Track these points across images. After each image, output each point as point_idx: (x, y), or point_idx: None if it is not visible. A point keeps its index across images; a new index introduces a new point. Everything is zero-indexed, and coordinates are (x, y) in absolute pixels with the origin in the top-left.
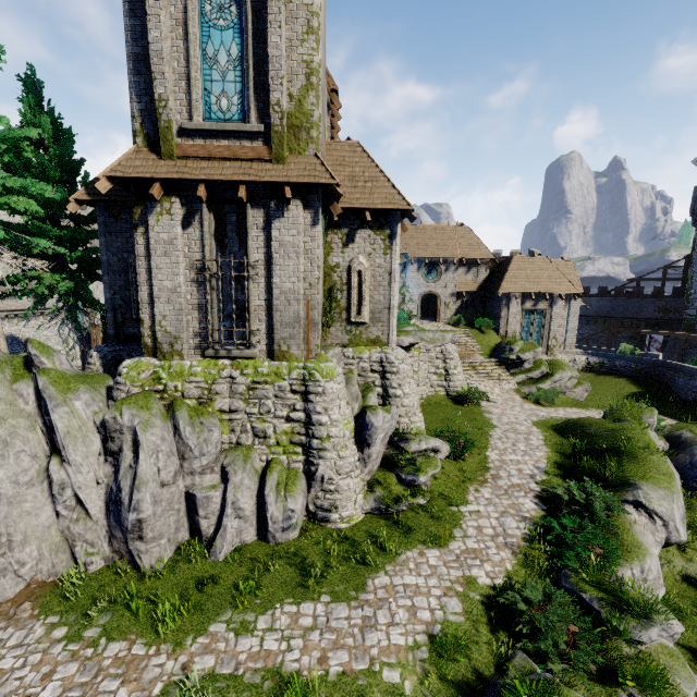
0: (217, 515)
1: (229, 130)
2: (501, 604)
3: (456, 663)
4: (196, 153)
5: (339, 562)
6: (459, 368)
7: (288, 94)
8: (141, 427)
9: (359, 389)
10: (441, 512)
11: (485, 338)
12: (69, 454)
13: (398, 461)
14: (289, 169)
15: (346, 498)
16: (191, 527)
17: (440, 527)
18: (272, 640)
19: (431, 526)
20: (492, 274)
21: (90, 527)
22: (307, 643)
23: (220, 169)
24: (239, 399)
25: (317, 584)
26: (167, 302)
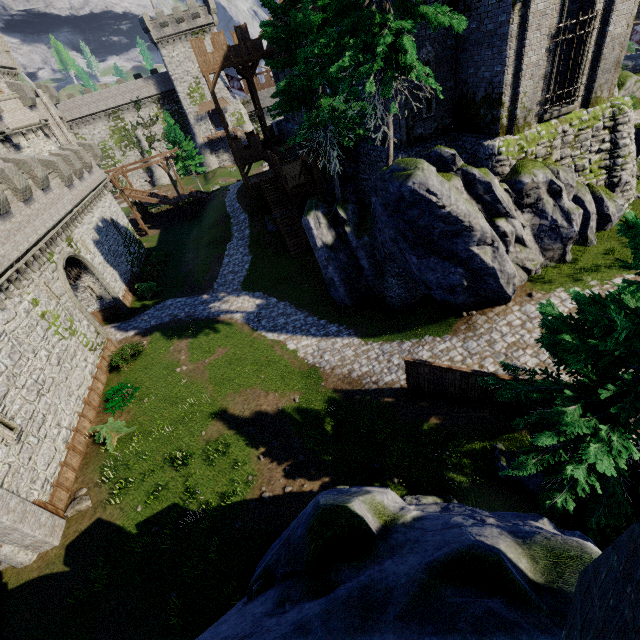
0: (579, 225)
1: None
2: None
3: None
4: None
5: None
6: None
7: None
8: (554, 179)
9: None
10: None
11: None
12: (513, 213)
13: None
14: None
15: (633, 192)
16: None
17: None
18: None
19: None
20: None
21: (529, 252)
22: None
23: None
24: (567, 148)
25: None
26: (529, 78)
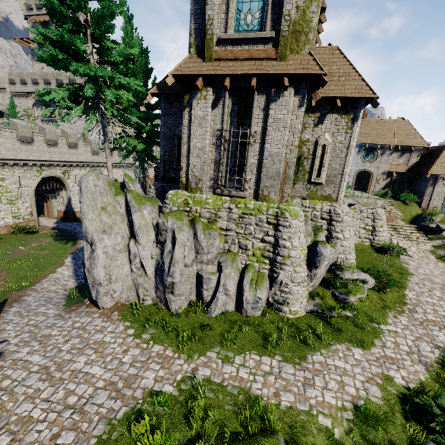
0: (213, 290)
1: (250, 37)
2: (414, 403)
3: (375, 431)
4: (226, 56)
5: (287, 338)
6: (384, 227)
7: (295, 6)
8: (177, 230)
9: (311, 229)
10: (364, 325)
11: (407, 208)
12: (139, 239)
13: (333, 283)
14: (288, 64)
15: (295, 299)
16: (197, 294)
17: (363, 335)
18: (244, 372)
19: (356, 332)
20: (423, 160)
21: (146, 281)
22: (266, 381)
23: (241, 66)
24: (232, 222)
25: (272, 347)
26: (197, 156)
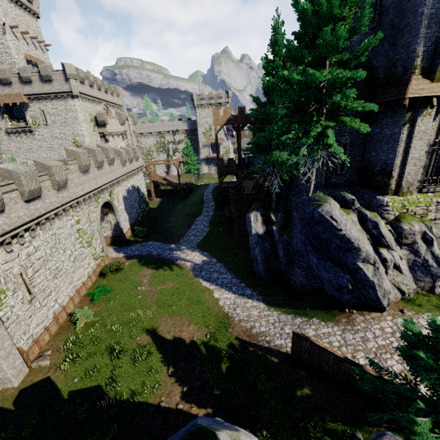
0: None
1: None
2: None
3: None
4: None
5: None
6: None
7: None
8: (427, 231)
9: None
10: None
11: None
12: (393, 247)
13: None
14: None
15: None
16: None
17: None
18: None
19: None
20: None
21: (404, 278)
22: None
23: None
24: (439, 213)
25: None
26: (412, 165)
